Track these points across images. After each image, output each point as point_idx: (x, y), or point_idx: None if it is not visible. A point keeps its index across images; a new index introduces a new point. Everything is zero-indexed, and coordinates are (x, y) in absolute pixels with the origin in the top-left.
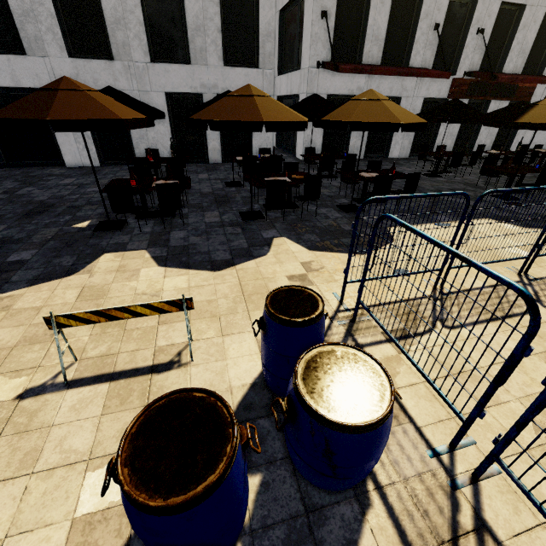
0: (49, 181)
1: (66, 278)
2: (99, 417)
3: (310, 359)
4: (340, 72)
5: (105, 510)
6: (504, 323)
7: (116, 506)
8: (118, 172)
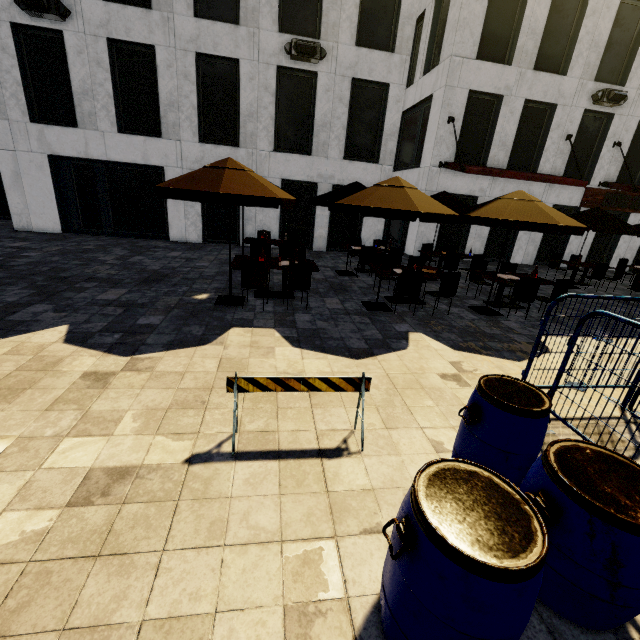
0: (156, 252)
1: (200, 347)
2: (278, 496)
3: (559, 453)
4: (467, 173)
5: (317, 602)
6: None
7: (328, 599)
8: (222, 250)
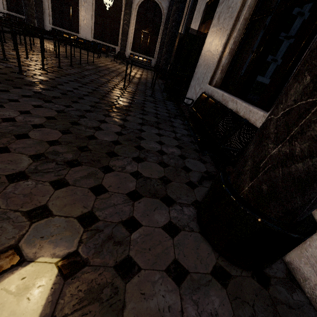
0: None
1: None
2: None
3: None
4: None
5: None
6: None
7: None
8: None
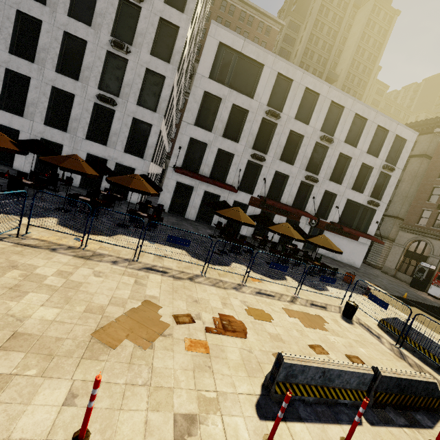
0: None
1: None
2: None
3: None
4: (175, 172)
5: None
6: (79, 258)
7: None
8: None
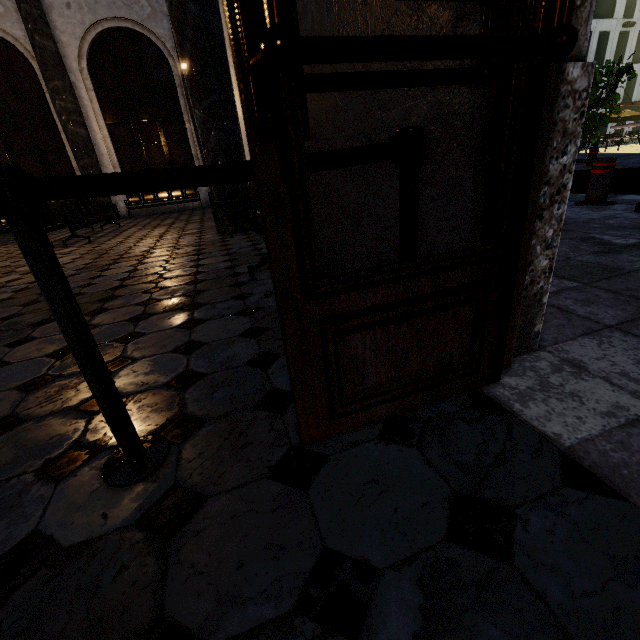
0: None
1: None
2: None
3: None
4: None
5: None
6: None
7: None
8: None
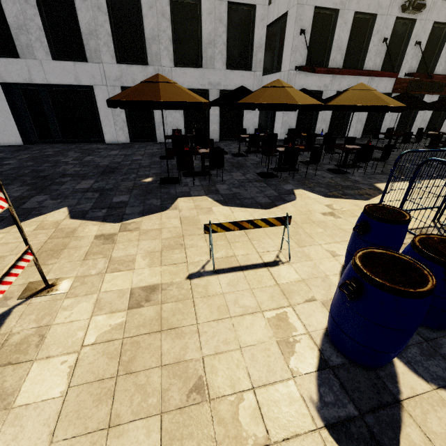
0: (100, 152)
1: (163, 212)
2: (250, 290)
3: (420, 241)
4: (316, 73)
5: (293, 336)
6: None
7: (298, 334)
8: (146, 147)
